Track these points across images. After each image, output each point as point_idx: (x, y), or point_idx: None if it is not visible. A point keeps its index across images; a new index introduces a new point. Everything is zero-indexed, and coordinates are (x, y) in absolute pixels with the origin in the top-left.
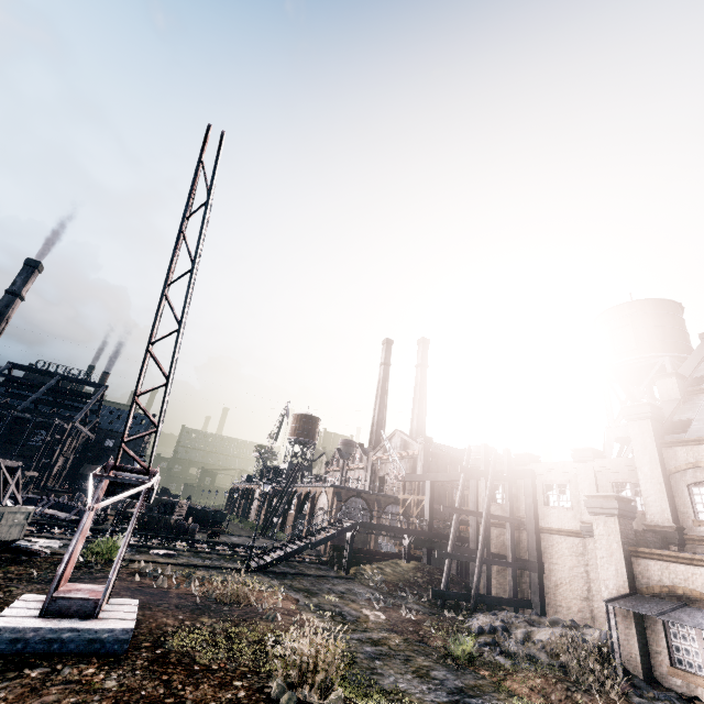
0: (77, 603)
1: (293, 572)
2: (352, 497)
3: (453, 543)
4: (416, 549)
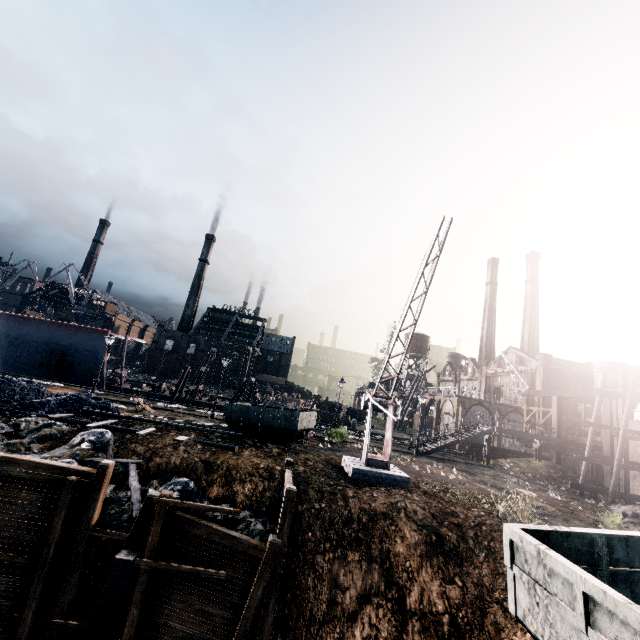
0: (379, 462)
1: (447, 459)
2: (474, 405)
3: (590, 450)
4: (543, 451)
